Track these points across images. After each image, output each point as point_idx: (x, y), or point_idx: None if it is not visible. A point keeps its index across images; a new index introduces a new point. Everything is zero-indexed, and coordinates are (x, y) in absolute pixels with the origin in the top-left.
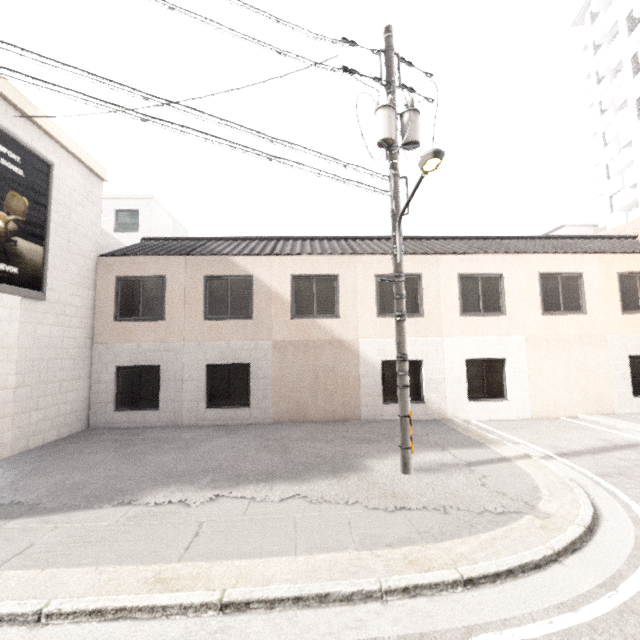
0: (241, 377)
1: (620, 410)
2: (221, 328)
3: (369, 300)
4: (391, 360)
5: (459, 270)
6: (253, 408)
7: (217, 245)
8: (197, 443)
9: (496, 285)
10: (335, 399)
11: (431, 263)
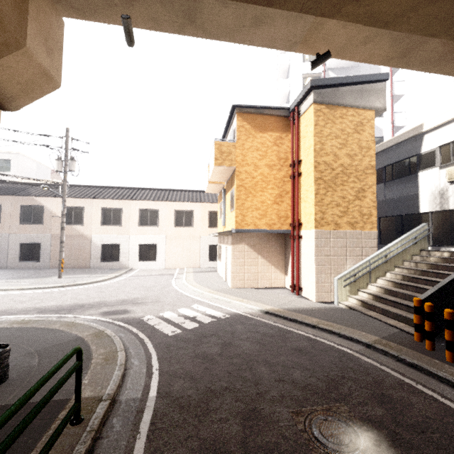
0: (37, 249)
1: (203, 266)
2: (28, 228)
3: (98, 218)
4: (106, 244)
5: (140, 207)
6: (41, 262)
7: (35, 189)
8: (3, 273)
9: (156, 214)
10: (79, 259)
11: (127, 204)
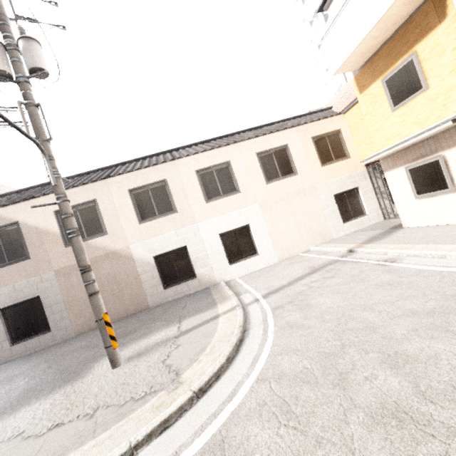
0: (37, 309)
1: (337, 235)
2: (2, 275)
3: (129, 212)
4: (162, 253)
5: (195, 167)
6: (54, 331)
7: None
8: None
9: (227, 171)
10: (124, 299)
11: (171, 168)
